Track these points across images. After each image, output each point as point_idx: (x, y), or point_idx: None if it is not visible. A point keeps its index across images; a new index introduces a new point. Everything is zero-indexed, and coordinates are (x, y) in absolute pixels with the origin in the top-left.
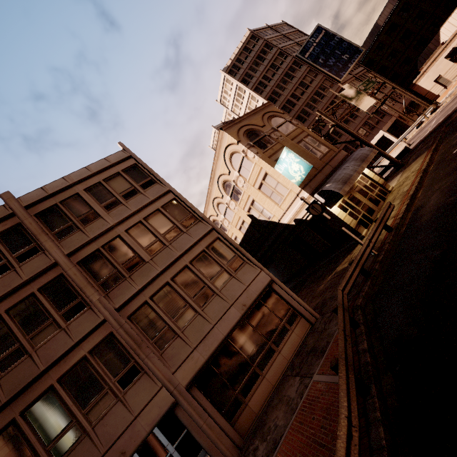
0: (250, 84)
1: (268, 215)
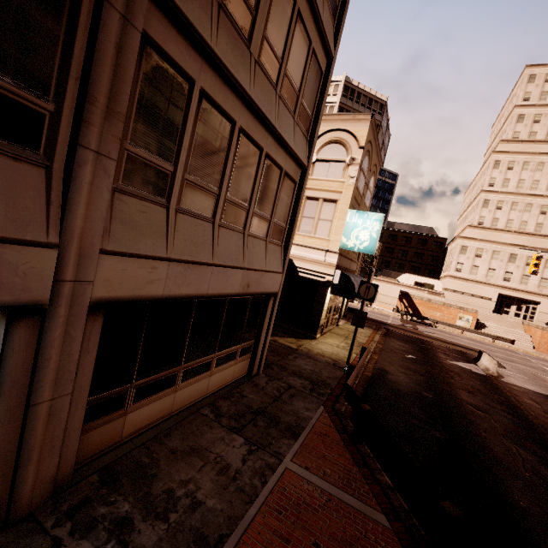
0: None
1: None
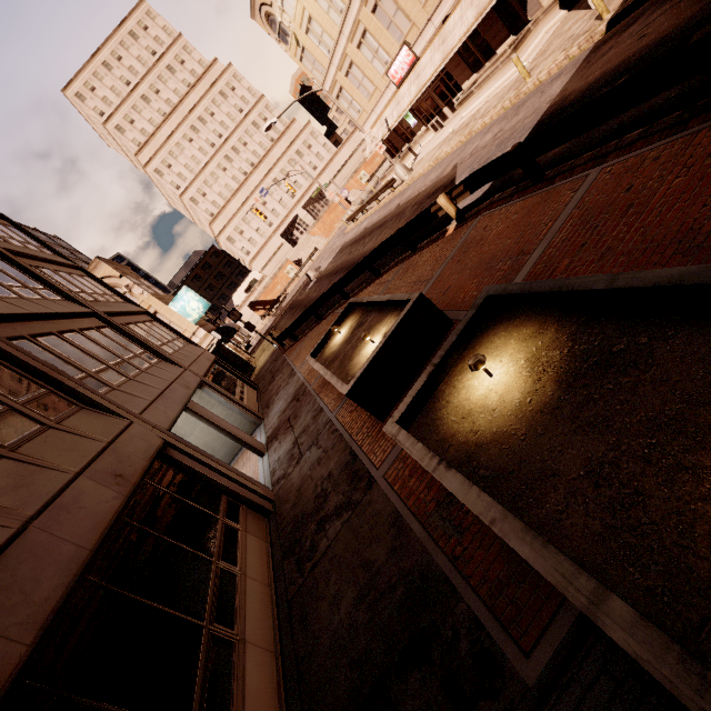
0: None
1: None
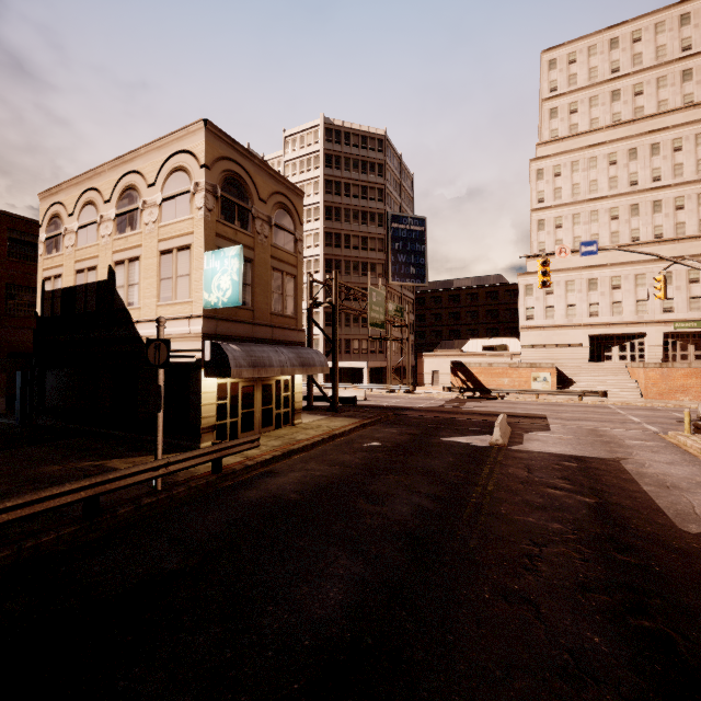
0: (330, 170)
1: (134, 298)
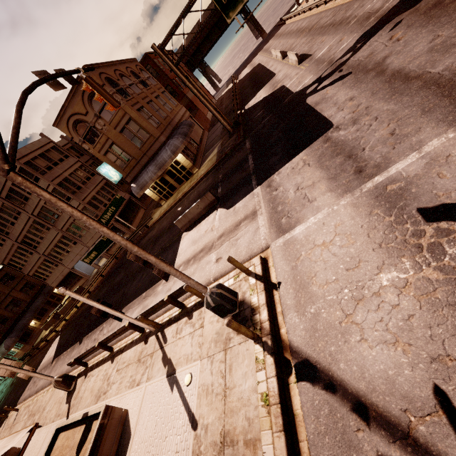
0: None
1: None
